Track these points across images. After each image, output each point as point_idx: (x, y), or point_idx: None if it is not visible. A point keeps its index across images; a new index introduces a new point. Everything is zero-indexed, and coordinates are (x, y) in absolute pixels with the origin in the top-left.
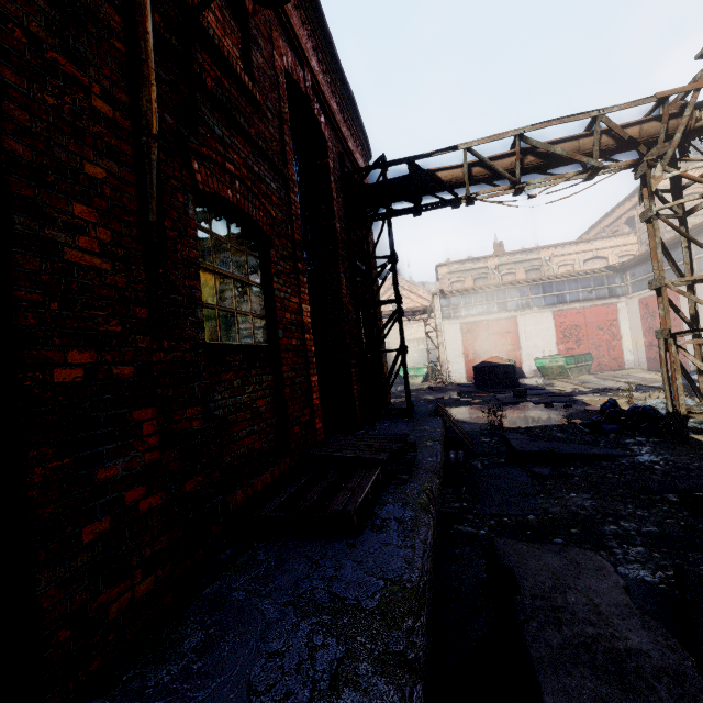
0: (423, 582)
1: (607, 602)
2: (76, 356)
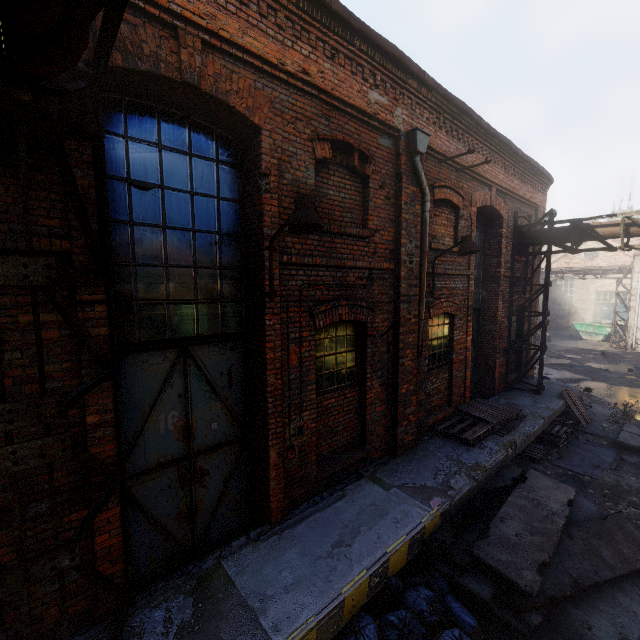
0: (489, 467)
1: (555, 497)
2: (405, 386)
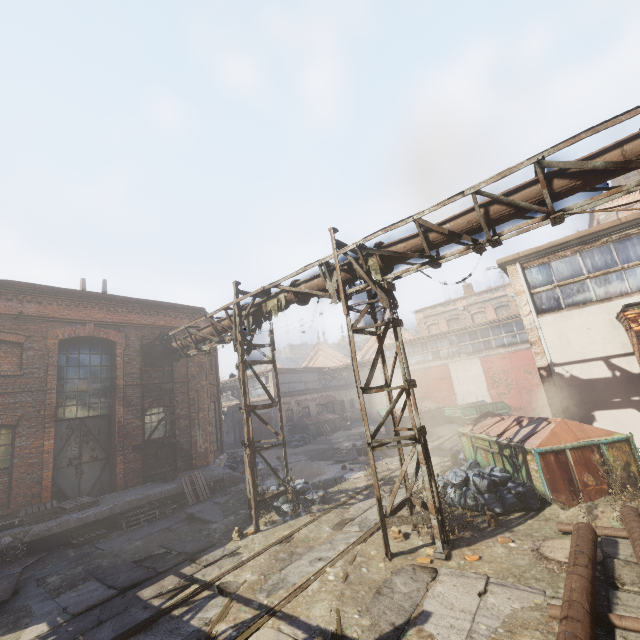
0: None
1: None
2: None
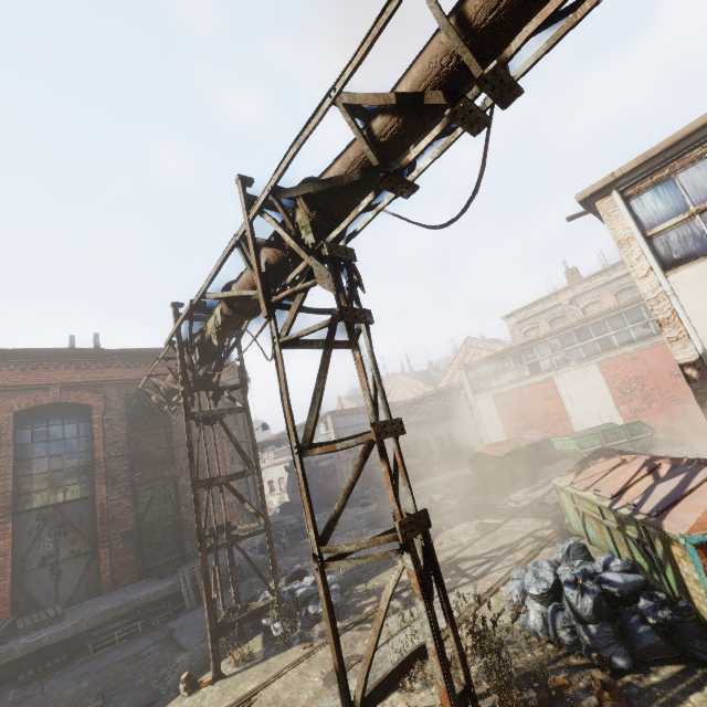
0: None
1: None
2: None
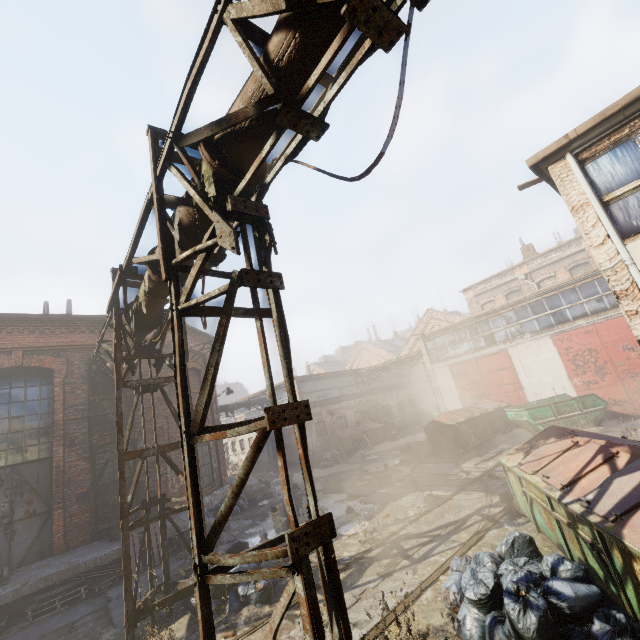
0: None
1: None
2: None
